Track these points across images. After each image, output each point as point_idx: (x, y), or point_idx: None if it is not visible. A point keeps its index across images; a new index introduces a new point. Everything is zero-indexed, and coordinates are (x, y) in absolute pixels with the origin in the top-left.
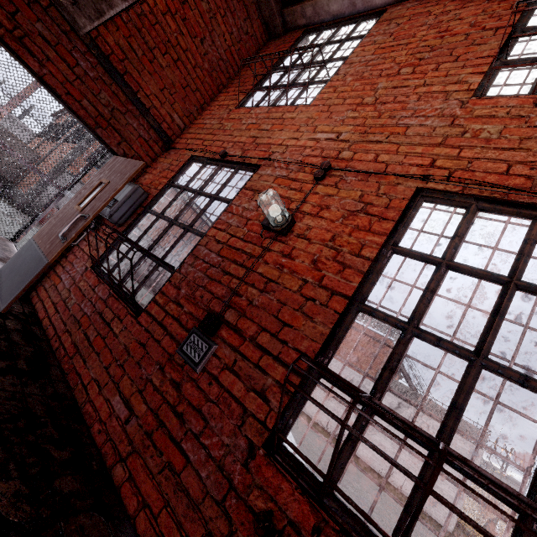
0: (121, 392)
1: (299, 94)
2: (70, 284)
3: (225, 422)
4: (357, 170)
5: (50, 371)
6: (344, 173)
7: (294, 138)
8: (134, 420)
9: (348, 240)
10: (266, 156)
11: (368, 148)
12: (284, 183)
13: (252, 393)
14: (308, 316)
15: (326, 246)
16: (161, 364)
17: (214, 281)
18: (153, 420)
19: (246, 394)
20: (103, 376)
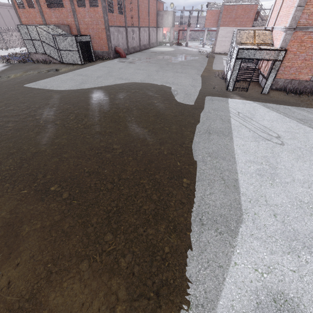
0: None
1: None
2: None
3: None
4: None
5: None
6: None
7: None
8: None
9: None
10: None
11: None
12: None
13: None
14: None
15: None
16: None
17: None
18: None
19: None
20: None
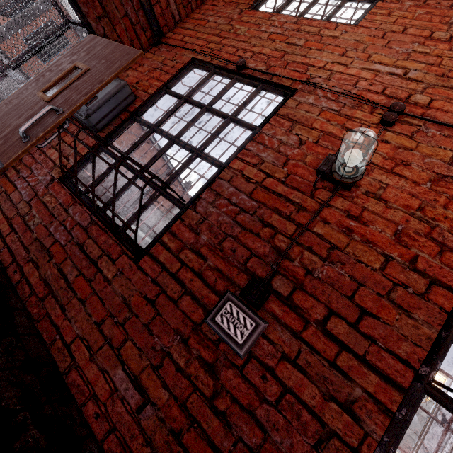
0: (124, 363)
1: (336, 9)
2: (30, 195)
3: (294, 437)
4: (444, 123)
5: (14, 319)
6: (422, 122)
7: (341, 64)
8: (150, 409)
9: (443, 213)
10: (303, 79)
11: (452, 97)
12: (335, 119)
13: (331, 403)
14: (400, 308)
15: (412, 215)
16: (183, 334)
17: (249, 232)
18: (181, 414)
19: (321, 403)
20: (94, 335)
